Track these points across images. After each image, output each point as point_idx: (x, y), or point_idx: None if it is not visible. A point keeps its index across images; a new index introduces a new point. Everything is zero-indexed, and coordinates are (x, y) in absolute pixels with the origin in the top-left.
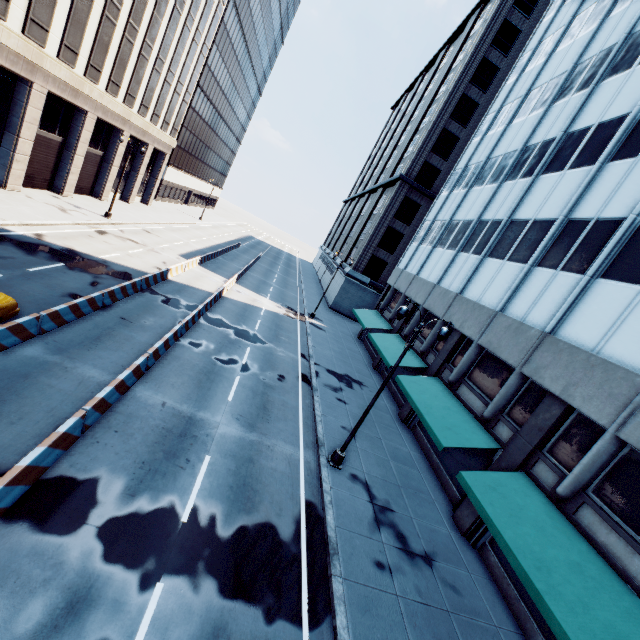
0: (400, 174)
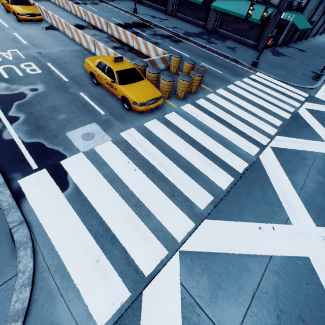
0: None
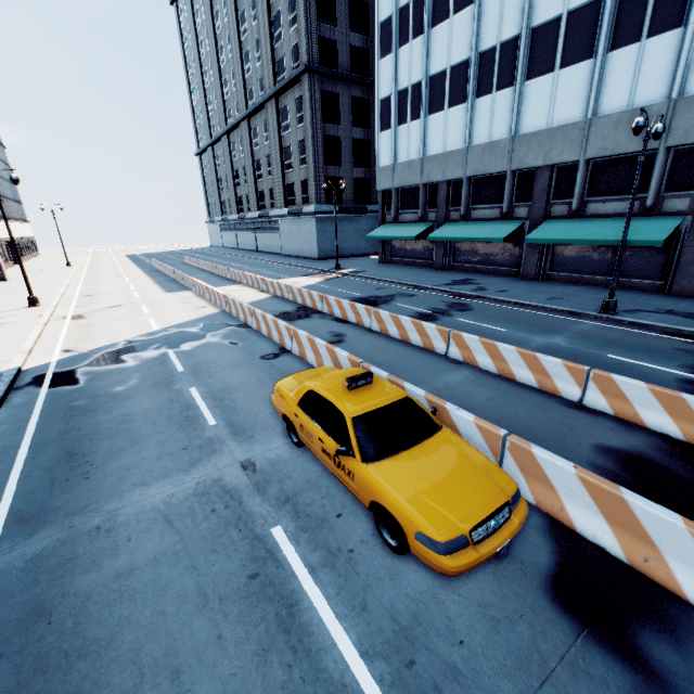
0: (304, 64)
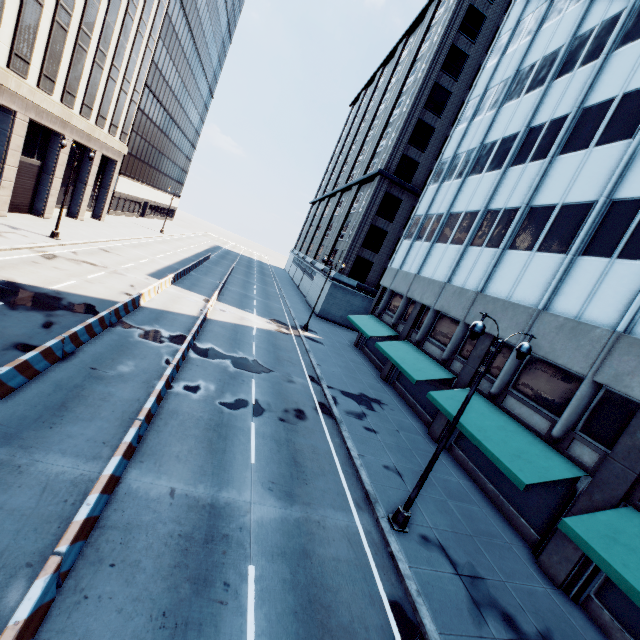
0: (379, 169)
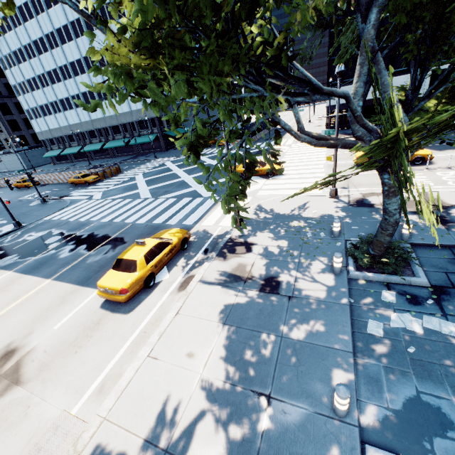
0: None
